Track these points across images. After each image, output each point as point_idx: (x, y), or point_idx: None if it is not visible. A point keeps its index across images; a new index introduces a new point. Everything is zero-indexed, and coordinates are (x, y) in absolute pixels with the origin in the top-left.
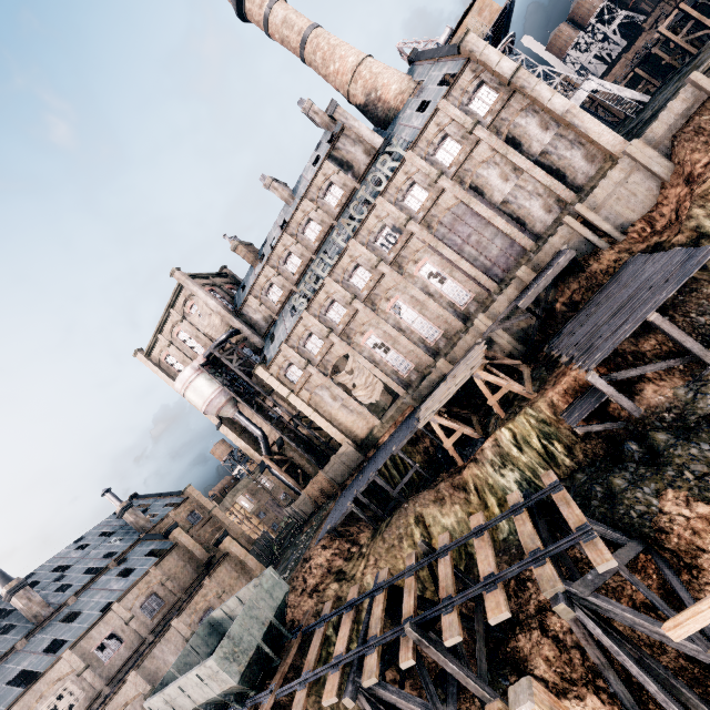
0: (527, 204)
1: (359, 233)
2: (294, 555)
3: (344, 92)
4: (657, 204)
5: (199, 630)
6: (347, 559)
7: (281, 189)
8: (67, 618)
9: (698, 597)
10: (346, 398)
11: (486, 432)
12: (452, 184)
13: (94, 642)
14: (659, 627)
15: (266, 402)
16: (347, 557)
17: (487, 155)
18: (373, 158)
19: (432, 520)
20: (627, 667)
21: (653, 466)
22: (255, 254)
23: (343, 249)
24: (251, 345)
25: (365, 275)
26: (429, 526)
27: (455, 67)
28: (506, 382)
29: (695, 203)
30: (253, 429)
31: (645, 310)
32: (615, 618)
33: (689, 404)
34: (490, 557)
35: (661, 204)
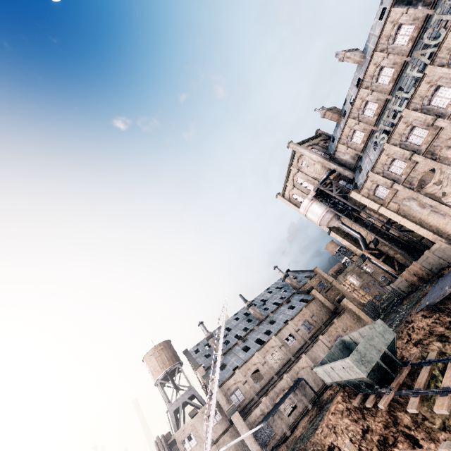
0: None
1: (437, 57)
2: (397, 317)
3: None
4: None
5: (336, 344)
6: (449, 328)
7: (352, 55)
8: (270, 322)
9: None
10: (435, 205)
11: None
12: None
13: (283, 336)
14: None
15: (360, 214)
16: (449, 327)
17: None
18: None
19: None
20: None
21: None
22: (338, 114)
23: (419, 79)
24: (344, 178)
25: (447, 93)
26: None
27: None
28: None
29: None
30: (353, 234)
31: None
32: None
33: None
34: None
35: None
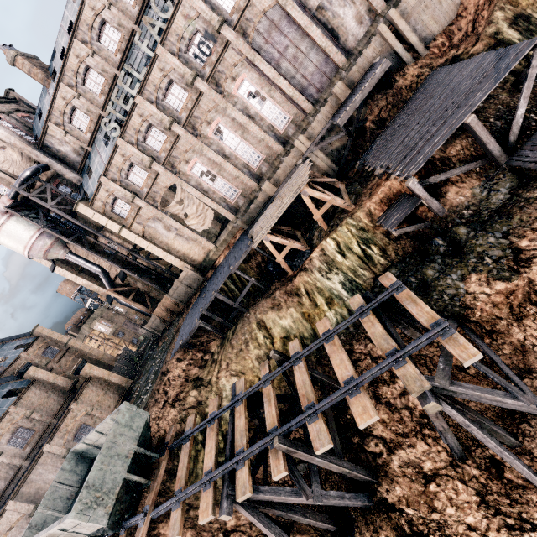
0: (341, 12)
1: (167, 38)
2: (153, 367)
3: None
4: (456, 15)
5: (63, 465)
6: (202, 367)
7: None
8: None
9: (497, 354)
10: (180, 228)
11: (311, 244)
12: None
13: None
14: (497, 396)
15: (99, 239)
16: (201, 365)
17: None
18: None
19: (272, 324)
20: (474, 434)
21: (457, 256)
22: (44, 70)
23: (150, 59)
24: (66, 182)
25: (181, 94)
26: (270, 328)
27: None
28: (330, 197)
29: (498, 7)
30: (90, 267)
31: (461, 113)
32: (465, 398)
33: (484, 201)
34: (346, 361)
35: (460, 15)
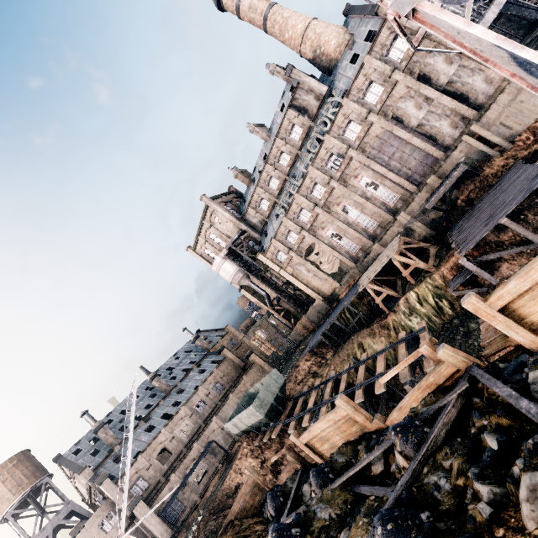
0: (437, 124)
1: (315, 161)
2: (291, 364)
3: (297, 51)
4: None
5: (244, 398)
6: (319, 367)
7: (261, 132)
8: (179, 392)
9: None
10: (316, 271)
11: (404, 292)
12: (378, 118)
13: (194, 403)
14: None
15: (267, 274)
16: (319, 365)
17: (404, 92)
18: (321, 102)
19: (367, 346)
20: None
21: None
22: (249, 178)
23: (305, 173)
24: (253, 239)
25: (321, 189)
26: (366, 349)
27: (376, 25)
28: (414, 261)
29: None
30: (260, 292)
31: (501, 215)
32: None
33: None
34: (382, 365)
35: None
